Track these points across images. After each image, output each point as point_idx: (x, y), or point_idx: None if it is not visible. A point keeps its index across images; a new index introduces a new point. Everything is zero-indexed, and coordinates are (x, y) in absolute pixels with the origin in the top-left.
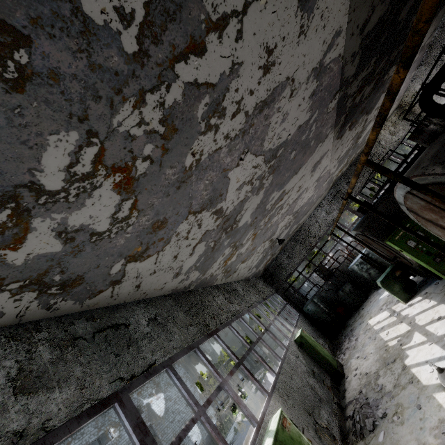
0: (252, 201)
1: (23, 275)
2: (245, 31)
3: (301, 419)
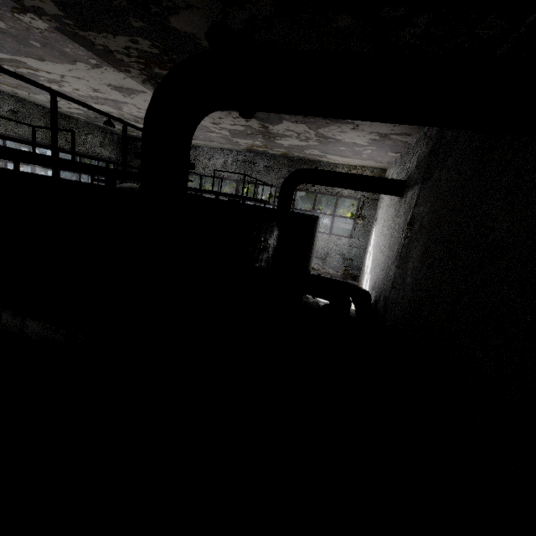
0: None
1: None
2: None
3: None
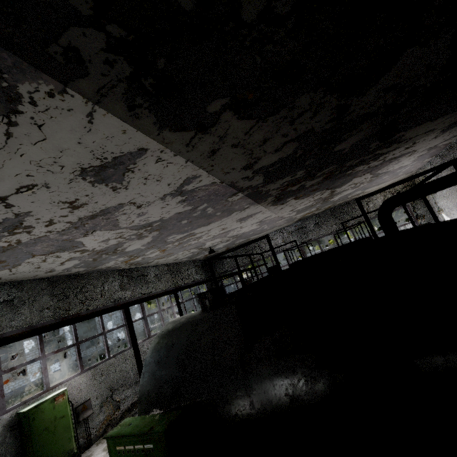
0: (135, 242)
1: None
2: (16, 203)
3: (97, 392)
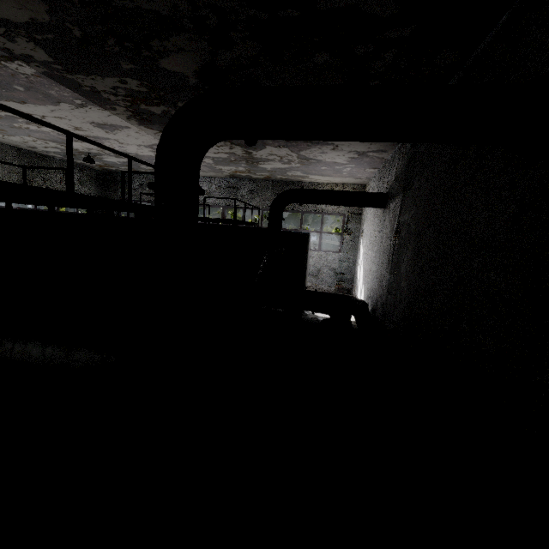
0: None
1: None
2: None
3: None
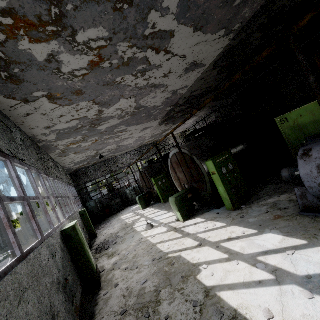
0: (114, 121)
1: (10, 54)
2: (170, 60)
3: None
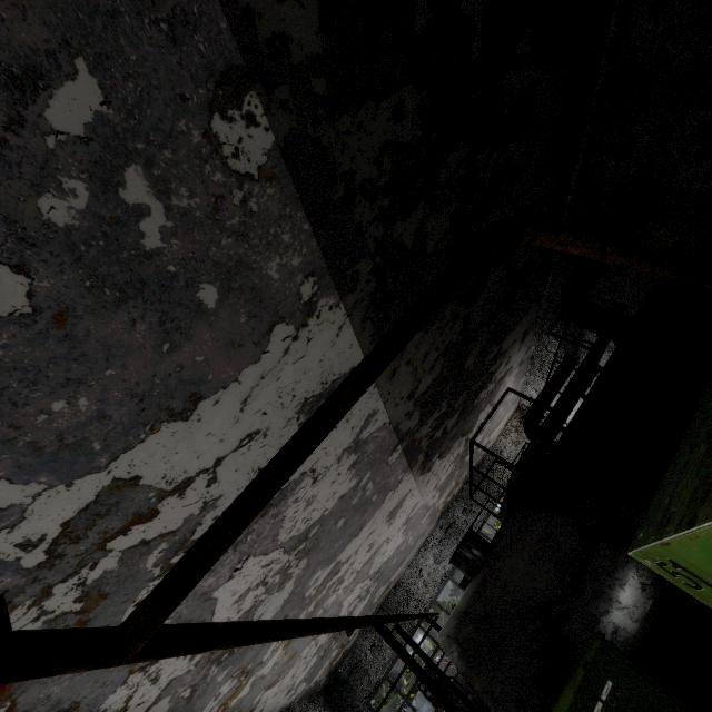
0: (271, 602)
1: None
2: (221, 475)
3: None
